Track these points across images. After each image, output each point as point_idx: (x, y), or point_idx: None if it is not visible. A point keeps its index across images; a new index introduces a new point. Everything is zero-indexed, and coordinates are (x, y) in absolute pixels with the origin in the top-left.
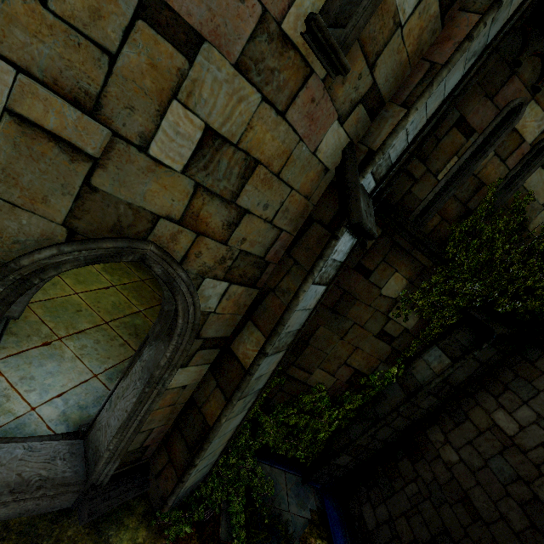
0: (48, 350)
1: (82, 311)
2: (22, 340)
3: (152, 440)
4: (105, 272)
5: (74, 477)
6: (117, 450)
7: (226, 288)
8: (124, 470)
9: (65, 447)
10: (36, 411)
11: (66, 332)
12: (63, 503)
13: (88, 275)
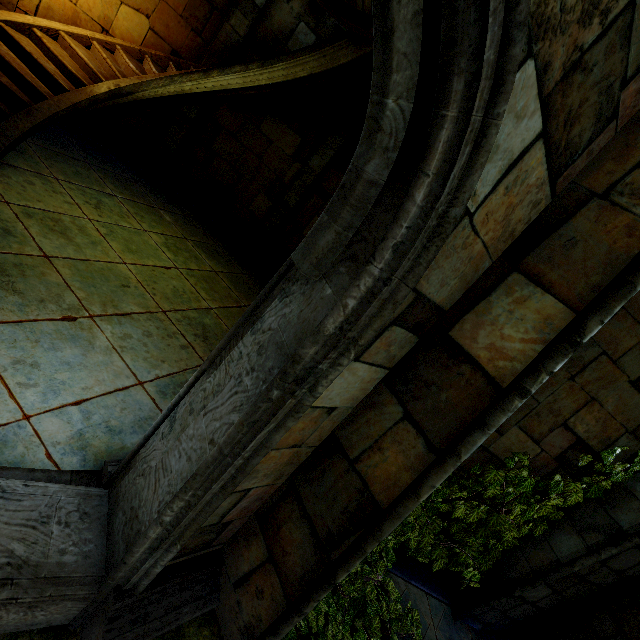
0: (70, 329)
1: (129, 287)
2: (30, 304)
3: (239, 512)
4: (167, 248)
5: (81, 566)
6: (178, 527)
7: (527, 145)
8: (178, 562)
9: (71, 499)
10: (32, 423)
11: (102, 310)
12: (52, 617)
13: (144, 246)
